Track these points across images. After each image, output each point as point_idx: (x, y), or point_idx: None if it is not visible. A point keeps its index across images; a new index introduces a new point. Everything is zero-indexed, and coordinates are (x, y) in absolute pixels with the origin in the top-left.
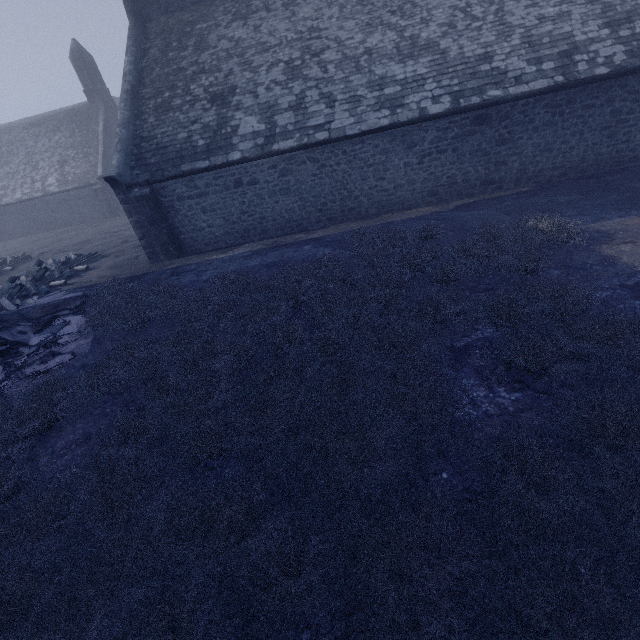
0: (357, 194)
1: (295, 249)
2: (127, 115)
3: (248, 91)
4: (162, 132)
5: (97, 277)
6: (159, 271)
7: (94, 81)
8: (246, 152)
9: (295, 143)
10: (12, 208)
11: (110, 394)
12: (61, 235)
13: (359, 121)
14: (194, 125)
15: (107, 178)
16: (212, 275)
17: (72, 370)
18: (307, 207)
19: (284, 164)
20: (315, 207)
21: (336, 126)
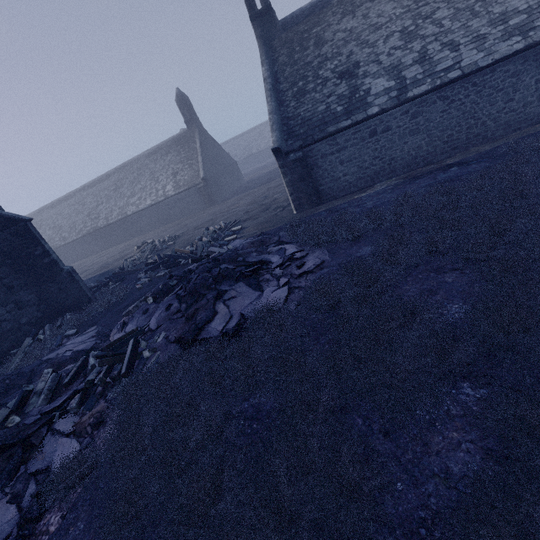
0: (484, 120)
1: (442, 173)
2: (274, 105)
3: (371, 61)
4: (303, 110)
5: (258, 230)
6: (313, 214)
7: (191, 113)
8: (383, 105)
9: (429, 87)
10: (145, 212)
11: (412, 266)
12: (182, 223)
13: (490, 53)
14: (329, 98)
15: (274, 149)
16: (376, 203)
17: (334, 268)
18: (433, 142)
19: (415, 108)
20: (441, 140)
21: (466, 63)
